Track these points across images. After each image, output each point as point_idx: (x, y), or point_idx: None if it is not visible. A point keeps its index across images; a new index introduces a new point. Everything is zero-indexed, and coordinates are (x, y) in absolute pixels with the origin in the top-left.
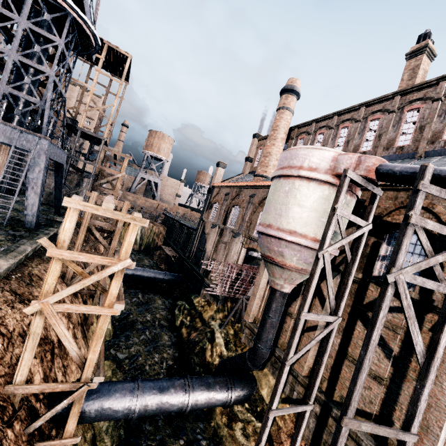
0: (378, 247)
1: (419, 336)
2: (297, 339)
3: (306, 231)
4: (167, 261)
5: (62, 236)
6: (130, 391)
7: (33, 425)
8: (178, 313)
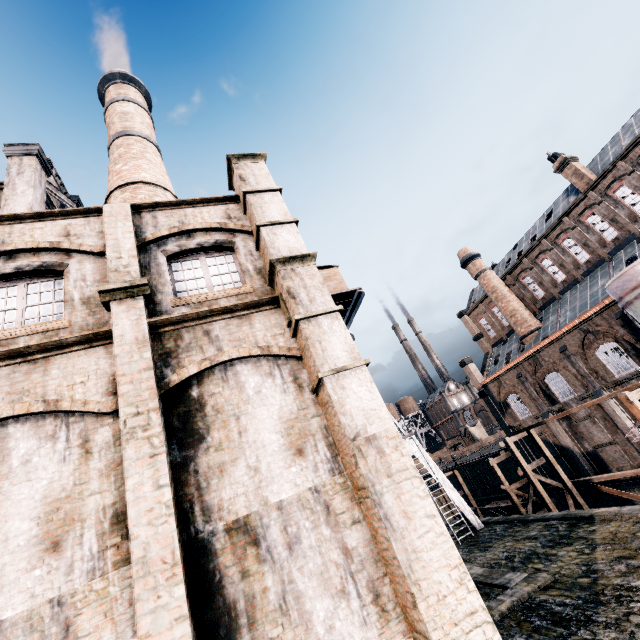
0: None
1: None
2: None
3: None
4: None
5: None
6: None
7: None
8: None
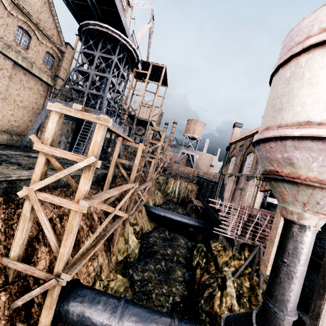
0: None
1: None
2: None
3: None
4: (197, 212)
5: (46, 135)
6: (111, 308)
7: (15, 302)
8: (196, 254)
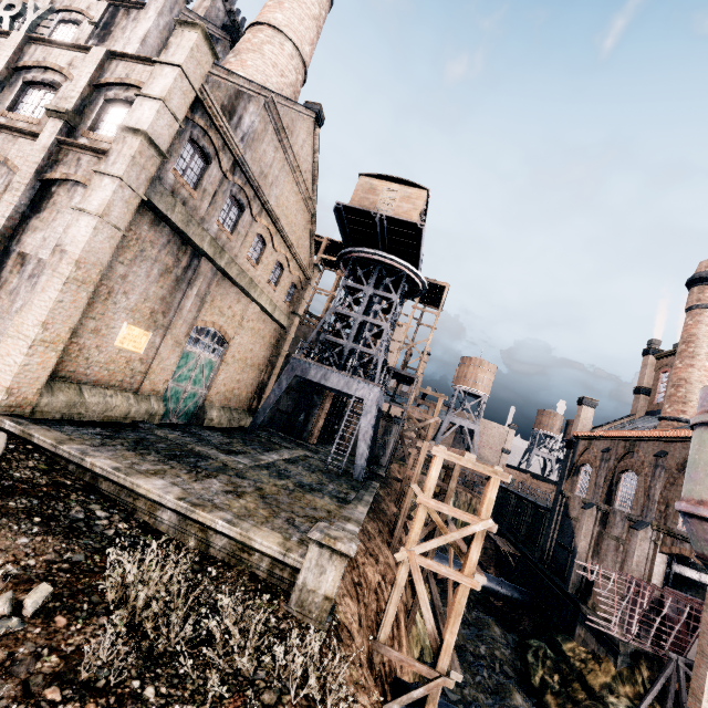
0: None
1: None
2: None
3: None
4: (499, 563)
5: (428, 484)
6: None
7: (389, 704)
8: (534, 662)
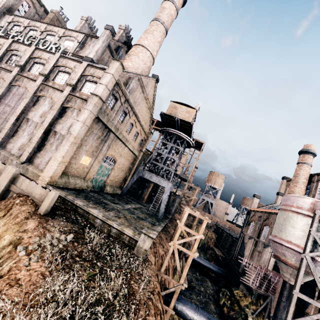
0: None
1: None
2: (292, 308)
3: (298, 242)
4: (216, 260)
5: (182, 220)
6: (194, 309)
7: (162, 292)
8: (222, 296)
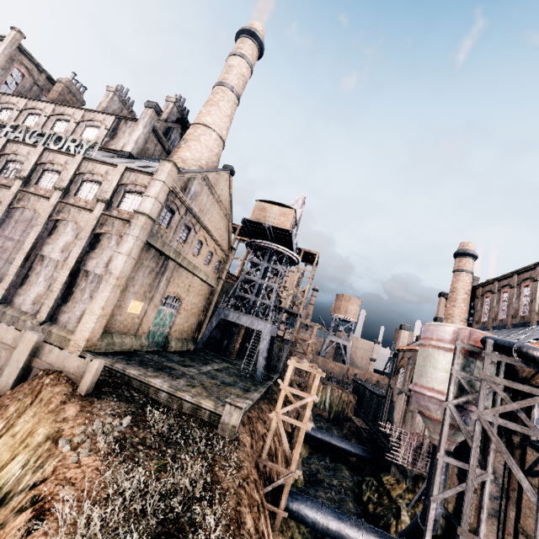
0: (530, 410)
1: (520, 472)
2: (438, 478)
3: (442, 388)
4: (358, 436)
5: (286, 379)
6: (316, 506)
7: (267, 487)
8: (365, 488)
